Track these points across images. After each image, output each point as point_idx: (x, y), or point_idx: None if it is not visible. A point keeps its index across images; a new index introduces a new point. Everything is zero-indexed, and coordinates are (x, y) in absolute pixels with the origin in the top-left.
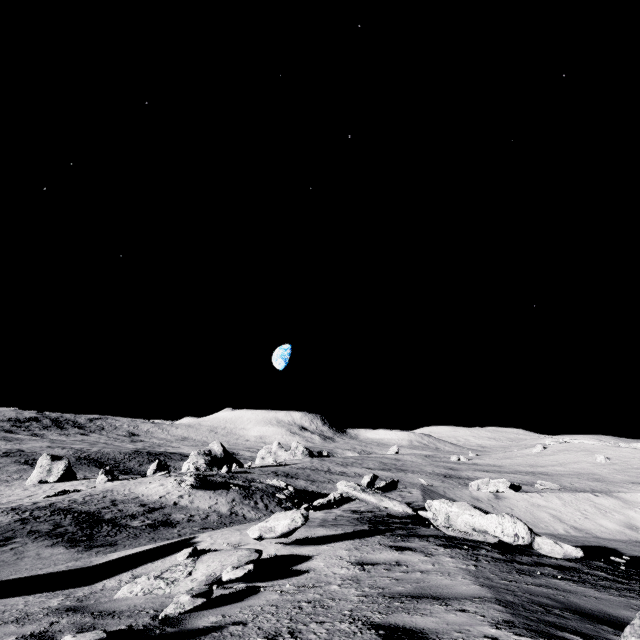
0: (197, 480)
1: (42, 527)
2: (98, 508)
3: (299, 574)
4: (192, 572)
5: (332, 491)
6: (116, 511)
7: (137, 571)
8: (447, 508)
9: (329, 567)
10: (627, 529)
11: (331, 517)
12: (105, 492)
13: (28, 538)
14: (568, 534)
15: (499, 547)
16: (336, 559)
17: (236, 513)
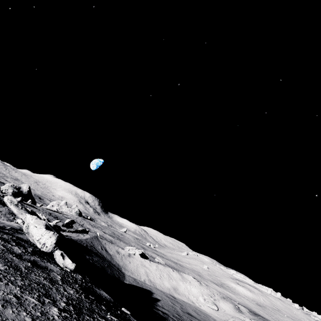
0: None
1: None
2: None
3: None
4: None
5: None
6: None
7: None
8: (30, 220)
9: None
10: (173, 289)
11: (13, 225)
12: None
13: None
14: (144, 282)
15: (40, 252)
16: None
17: None
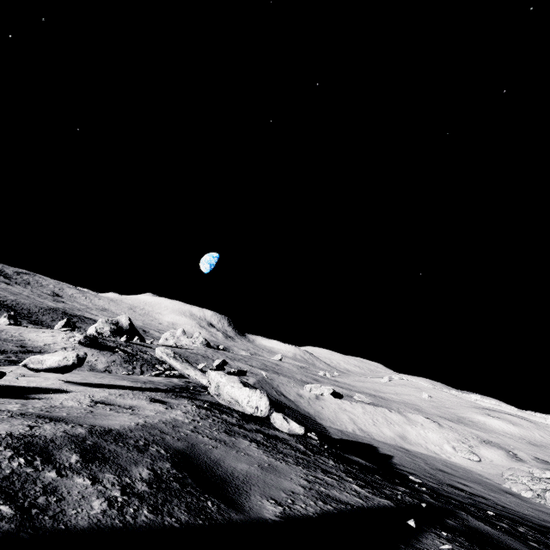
0: (86, 339)
1: None
2: None
3: (29, 399)
4: None
5: None
6: None
7: None
8: (219, 378)
9: (67, 400)
10: (399, 438)
11: (162, 381)
12: None
13: None
14: (354, 433)
15: (247, 417)
16: (86, 397)
17: (110, 371)
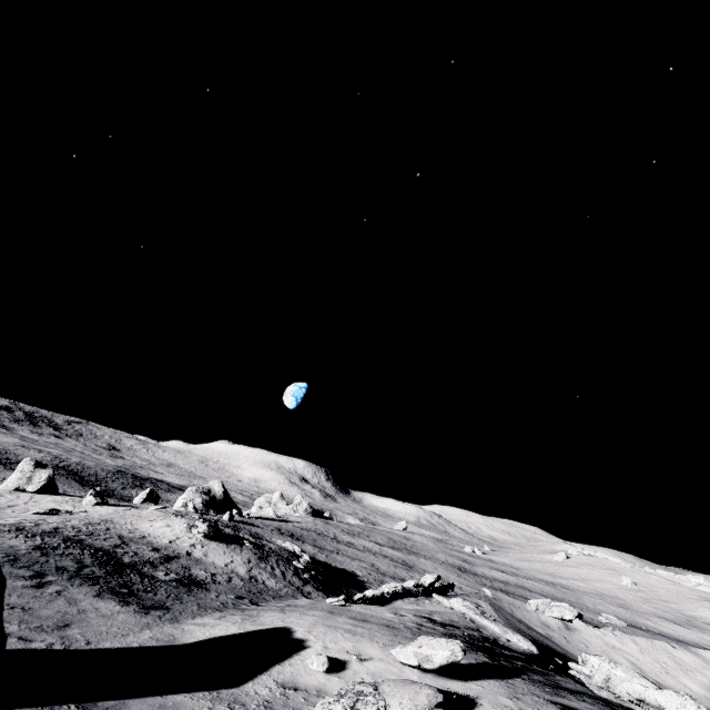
0: (210, 529)
1: (66, 563)
2: (111, 545)
3: None
4: (387, 708)
5: (343, 565)
6: (132, 553)
7: (275, 676)
8: (610, 669)
9: None
10: None
11: (410, 624)
12: (105, 522)
13: (61, 578)
14: None
15: None
16: None
17: (255, 578)
